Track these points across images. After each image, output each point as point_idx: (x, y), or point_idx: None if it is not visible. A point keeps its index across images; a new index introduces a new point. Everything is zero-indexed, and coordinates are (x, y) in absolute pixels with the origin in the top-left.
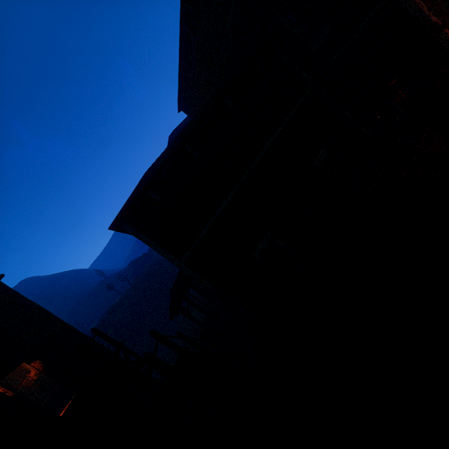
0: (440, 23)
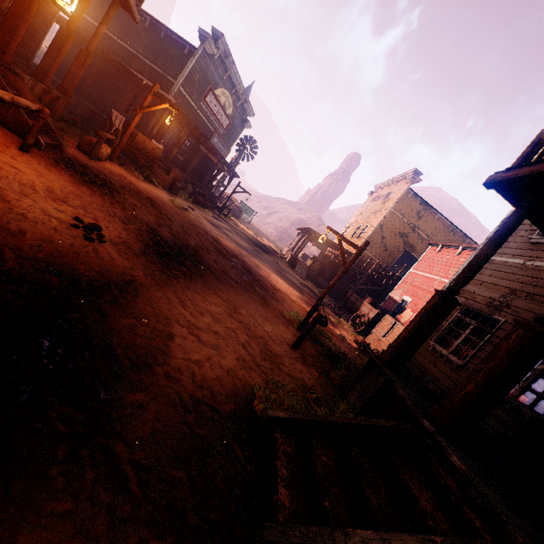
0: (444, 289)
